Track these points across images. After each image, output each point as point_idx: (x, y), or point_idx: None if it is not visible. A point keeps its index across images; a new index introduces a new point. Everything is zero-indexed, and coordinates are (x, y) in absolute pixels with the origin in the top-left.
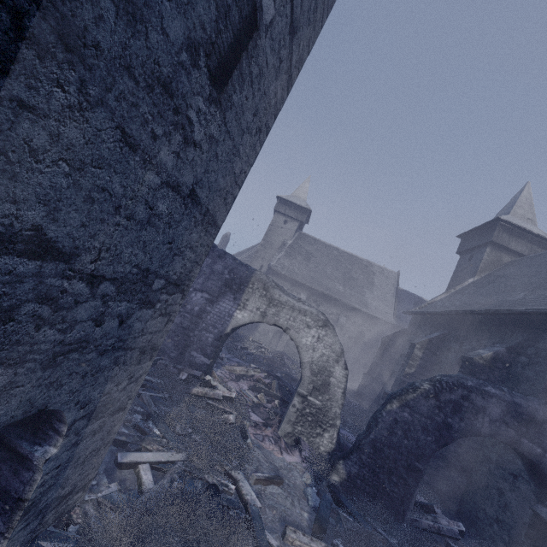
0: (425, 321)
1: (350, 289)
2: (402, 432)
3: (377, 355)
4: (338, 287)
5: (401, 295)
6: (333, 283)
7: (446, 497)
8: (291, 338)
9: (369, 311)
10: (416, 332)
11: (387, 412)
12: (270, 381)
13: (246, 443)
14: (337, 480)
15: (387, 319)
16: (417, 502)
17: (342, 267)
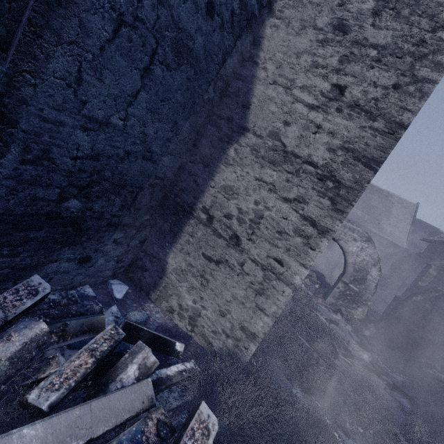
0: (442, 249)
1: (368, 214)
2: (421, 315)
3: (389, 269)
4: (356, 212)
5: (416, 224)
6: (353, 208)
7: (441, 369)
8: (340, 245)
9: (383, 235)
10: (432, 256)
11: (412, 301)
12: (310, 273)
13: (312, 301)
14: (368, 334)
15: (400, 243)
16: (422, 361)
17: (362, 195)
